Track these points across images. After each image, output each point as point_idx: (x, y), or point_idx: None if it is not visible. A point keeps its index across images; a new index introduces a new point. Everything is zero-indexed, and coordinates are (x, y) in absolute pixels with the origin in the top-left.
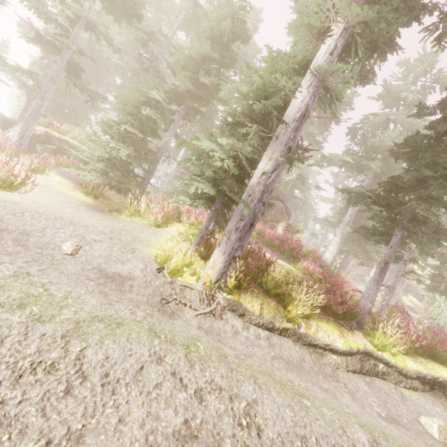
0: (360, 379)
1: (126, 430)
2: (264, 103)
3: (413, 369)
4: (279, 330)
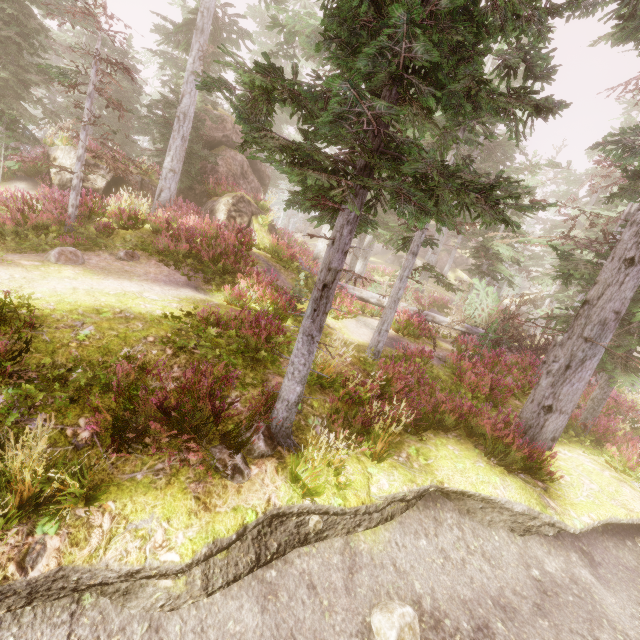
0: (247, 593)
1: None
2: None
3: (382, 497)
4: None
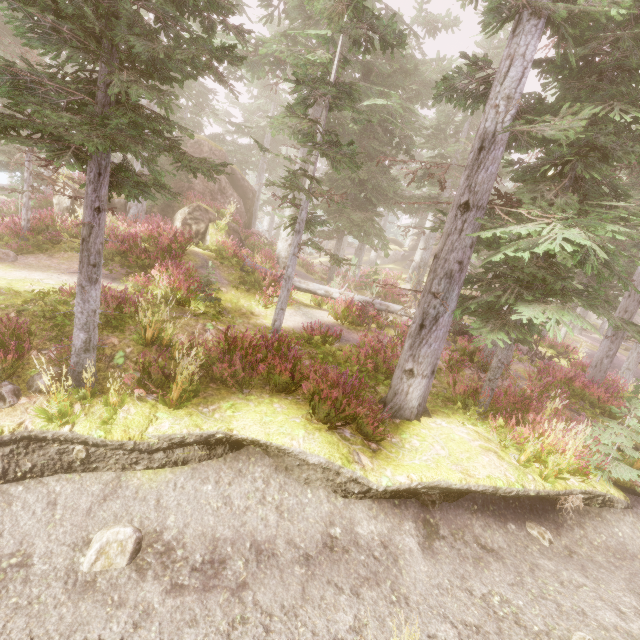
0: None
1: None
2: None
3: (154, 436)
4: None
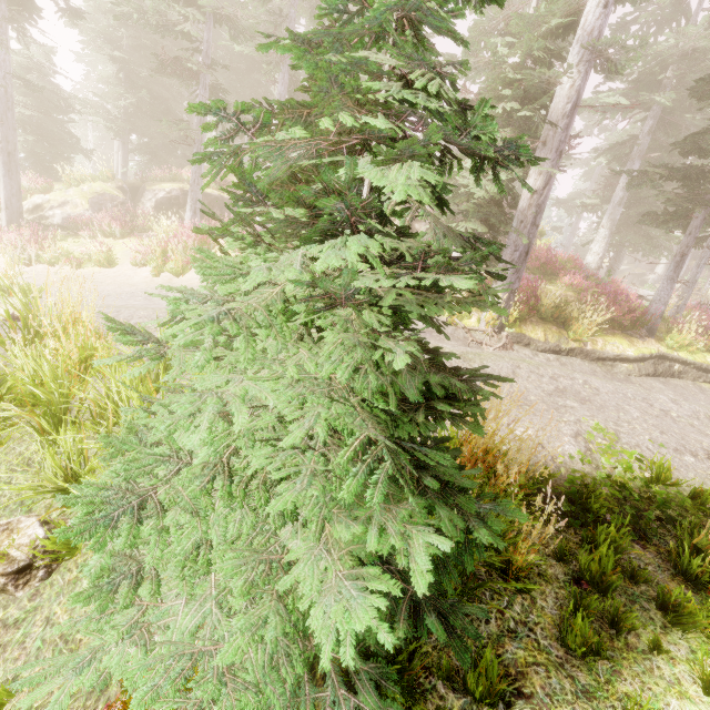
0: (654, 380)
1: (532, 391)
2: (527, 107)
3: None
4: (566, 352)
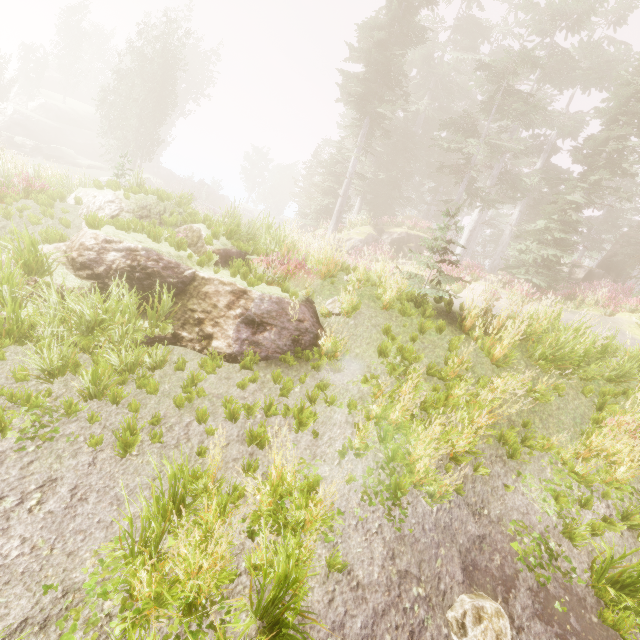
0: None
1: None
2: None
3: None
4: None
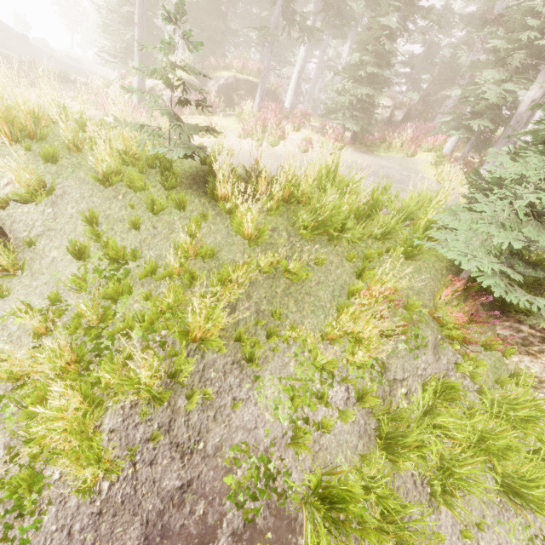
0: None
1: None
2: None
3: None
4: None
